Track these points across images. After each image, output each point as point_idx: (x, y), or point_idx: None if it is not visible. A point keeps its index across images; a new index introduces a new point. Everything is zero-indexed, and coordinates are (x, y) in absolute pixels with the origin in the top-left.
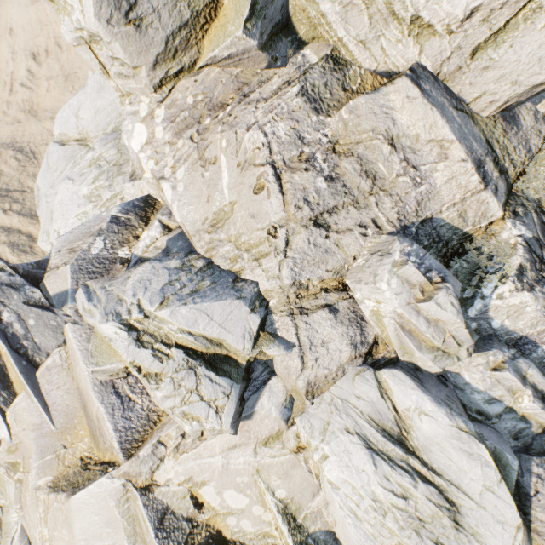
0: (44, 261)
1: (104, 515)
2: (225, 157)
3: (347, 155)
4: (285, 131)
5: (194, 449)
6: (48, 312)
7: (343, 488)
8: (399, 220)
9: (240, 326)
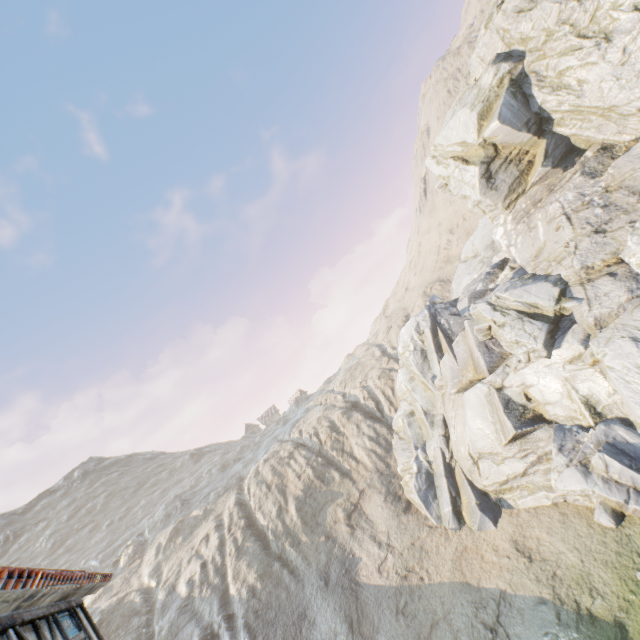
0: (457, 299)
1: (478, 401)
2: (540, 222)
3: (617, 190)
4: (572, 196)
5: (525, 368)
6: (457, 317)
7: (615, 366)
8: None
9: (546, 295)
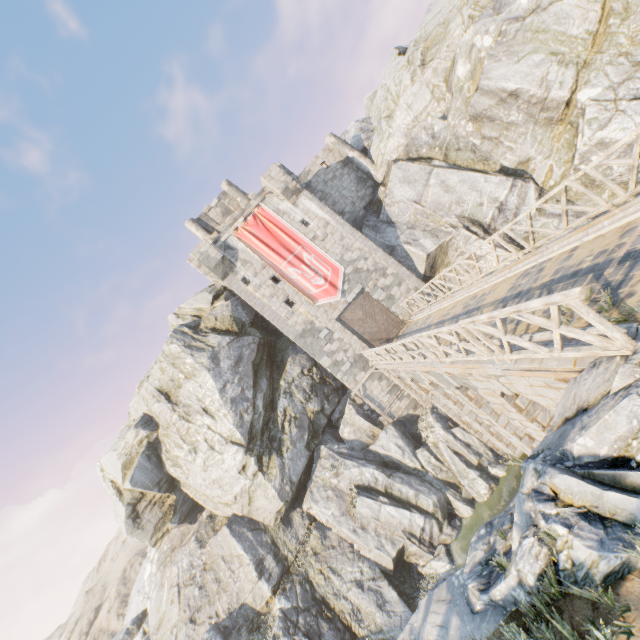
0: None
1: None
2: (167, 581)
3: (210, 569)
4: (187, 562)
5: None
6: None
7: None
8: (229, 607)
9: None
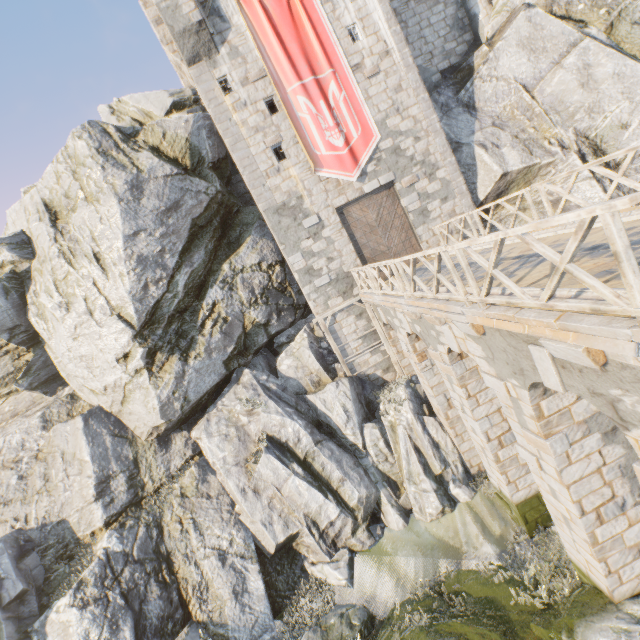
0: None
1: None
2: None
3: (43, 460)
4: (18, 440)
5: None
6: None
7: None
8: (45, 517)
9: None
